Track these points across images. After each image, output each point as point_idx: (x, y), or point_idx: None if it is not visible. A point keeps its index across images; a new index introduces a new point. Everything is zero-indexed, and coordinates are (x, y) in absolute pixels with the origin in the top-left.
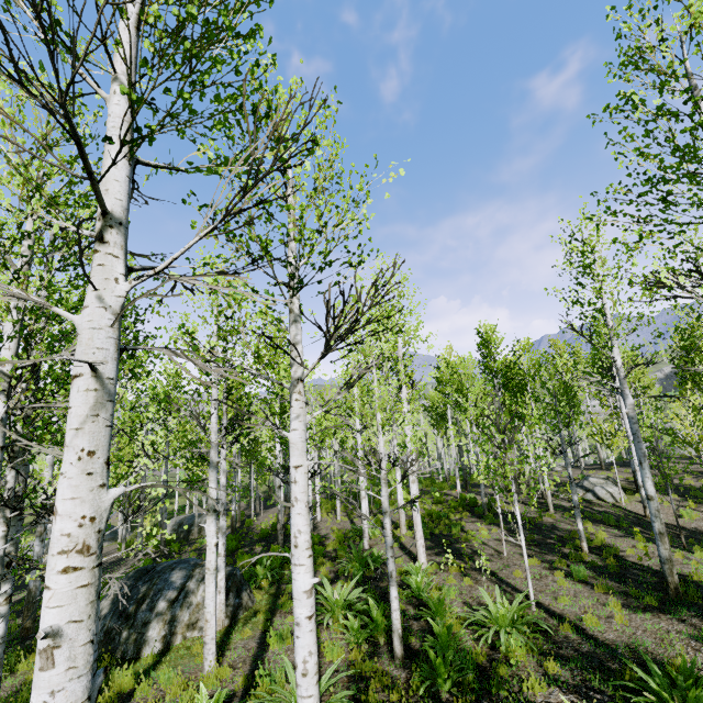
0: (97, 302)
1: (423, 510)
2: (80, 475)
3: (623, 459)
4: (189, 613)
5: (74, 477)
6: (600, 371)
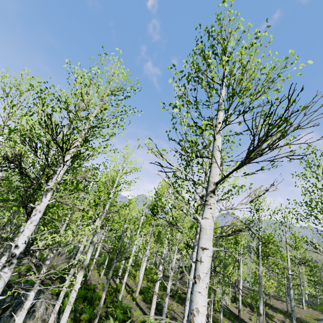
0: (212, 218)
1: (143, 283)
2: (206, 295)
3: (226, 282)
4: (32, 322)
5: (205, 295)
6: (234, 243)
